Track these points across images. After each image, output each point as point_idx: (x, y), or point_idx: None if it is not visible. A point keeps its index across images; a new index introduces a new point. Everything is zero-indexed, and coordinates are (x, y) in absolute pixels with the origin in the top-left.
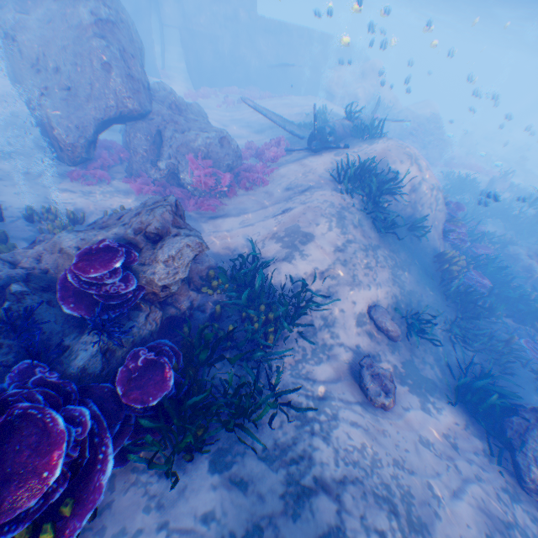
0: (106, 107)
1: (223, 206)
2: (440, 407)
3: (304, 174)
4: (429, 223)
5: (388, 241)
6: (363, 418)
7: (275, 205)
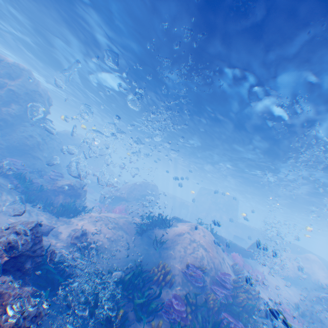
0: (118, 193)
1: None
2: None
3: None
4: (178, 254)
5: (139, 241)
6: (22, 216)
7: None
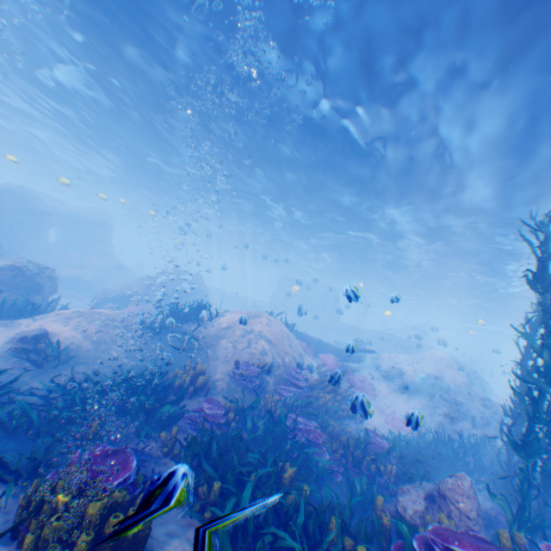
0: (128, 289)
1: None
2: None
3: None
4: (223, 353)
5: (156, 342)
6: None
7: None
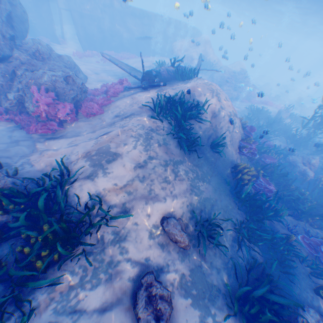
0: None
1: (63, 129)
2: (221, 321)
3: (131, 104)
4: (227, 141)
5: (193, 156)
6: None
7: (102, 128)
